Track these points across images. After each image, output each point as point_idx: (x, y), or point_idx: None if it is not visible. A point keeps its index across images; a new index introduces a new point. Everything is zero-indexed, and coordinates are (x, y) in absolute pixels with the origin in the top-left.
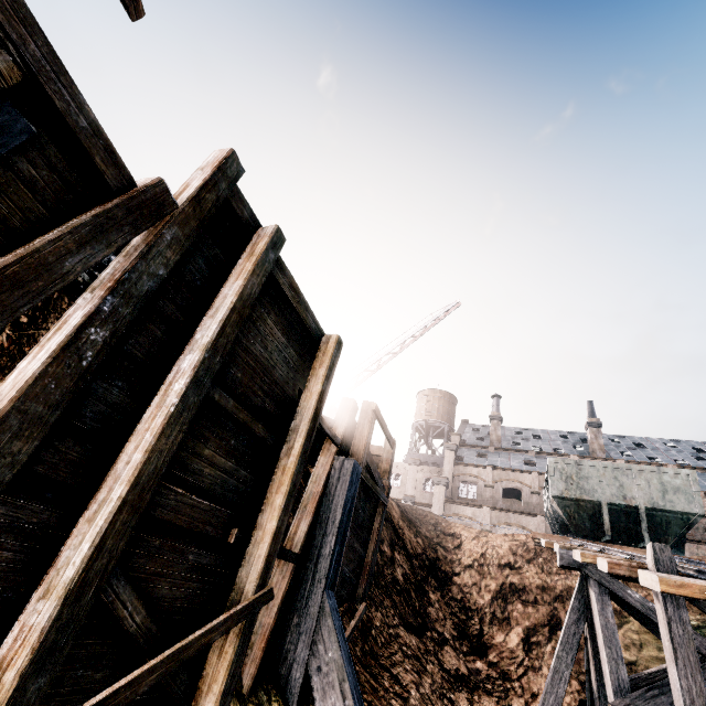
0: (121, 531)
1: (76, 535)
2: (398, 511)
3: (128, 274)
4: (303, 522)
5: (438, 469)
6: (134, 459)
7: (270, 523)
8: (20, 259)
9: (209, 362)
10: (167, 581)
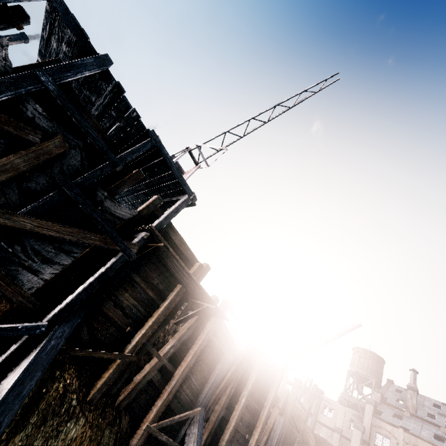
0: (233, 432)
1: (226, 430)
2: (314, 441)
3: (238, 376)
4: (265, 436)
5: (361, 415)
6: (235, 416)
7: (256, 436)
8: (227, 381)
9: (249, 394)
10: (234, 443)
